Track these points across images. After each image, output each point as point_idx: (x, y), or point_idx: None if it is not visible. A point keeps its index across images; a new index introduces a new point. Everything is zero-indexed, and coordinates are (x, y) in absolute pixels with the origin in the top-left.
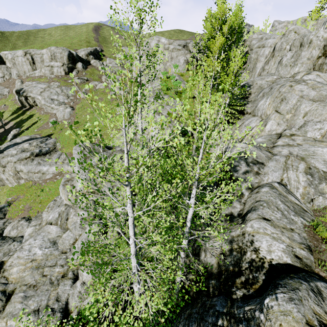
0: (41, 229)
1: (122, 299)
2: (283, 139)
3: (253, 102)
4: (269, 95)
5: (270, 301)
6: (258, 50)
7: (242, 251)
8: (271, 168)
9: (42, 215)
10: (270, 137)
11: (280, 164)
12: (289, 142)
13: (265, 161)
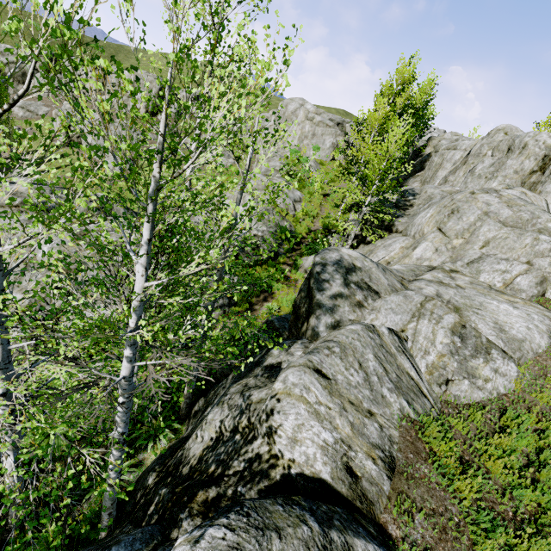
0: None
1: (0, 493)
2: (435, 273)
3: (412, 217)
4: (436, 204)
5: (183, 542)
6: (445, 152)
7: (250, 435)
8: (390, 305)
9: None
10: (415, 267)
11: (410, 304)
12: (444, 280)
13: (385, 291)
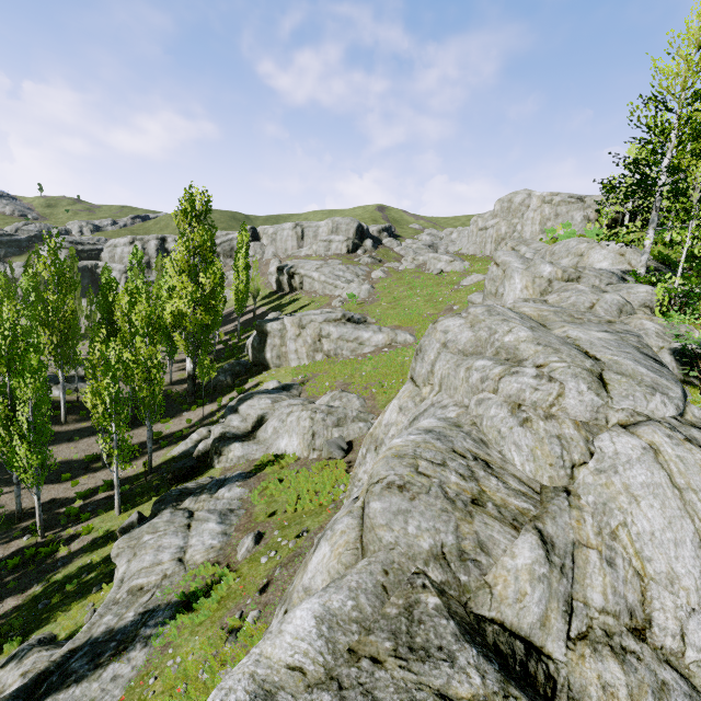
0: None
1: None
2: None
3: None
4: None
5: None
6: None
7: None
8: None
9: None
10: None
11: None
12: None
13: None
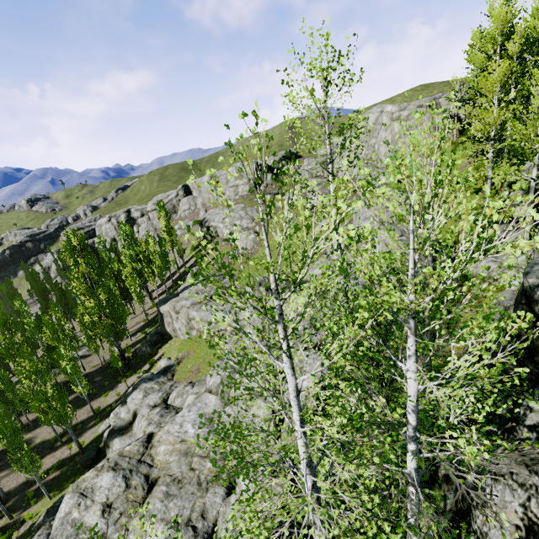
0: (198, 397)
1: None
2: None
3: None
4: None
5: None
6: None
7: None
8: None
9: (206, 379)
10: None
11: None
12: None
13: None
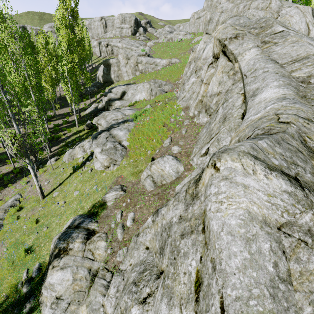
0: None
1: None
2: None
3: None
4: None
5: None
6: None
7: None
8: None
9: None
10: None
11: None
12: None
13: None
